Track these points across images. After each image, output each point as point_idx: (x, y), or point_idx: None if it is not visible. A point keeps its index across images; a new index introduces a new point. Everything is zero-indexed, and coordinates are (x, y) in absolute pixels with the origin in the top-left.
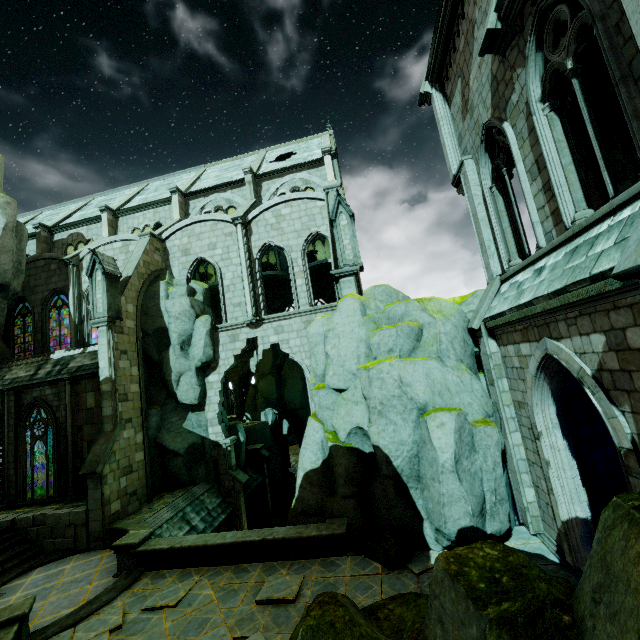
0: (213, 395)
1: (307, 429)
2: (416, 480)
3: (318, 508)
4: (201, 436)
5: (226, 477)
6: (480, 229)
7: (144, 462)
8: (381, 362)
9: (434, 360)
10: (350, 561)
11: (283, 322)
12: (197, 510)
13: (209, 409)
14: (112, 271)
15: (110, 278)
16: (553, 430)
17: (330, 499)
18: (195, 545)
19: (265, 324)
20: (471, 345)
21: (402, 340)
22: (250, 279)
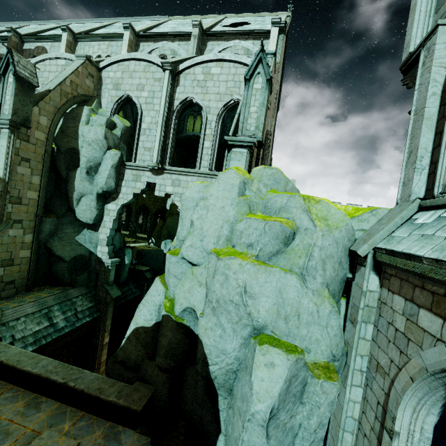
0: (108, 221)
1: (151, 288)
2: (227, 391)
3: (136, 364)
4: (90, 251)
5: (101, 289)
6: (419, 130)
7: (29, 259)
8: (232, 257)
9: (295, 276)
10: (133, 441)
11: (181, 177)
12: (64, 310)
13: (102, 231)
14: (26, 77)
15: (22, 83)
16: (419, 443)
17: (148, 362)
18: (6, 363)
19: (166, 174)
20: (346, 269)
21: (267, 238)
22: (164, 128)
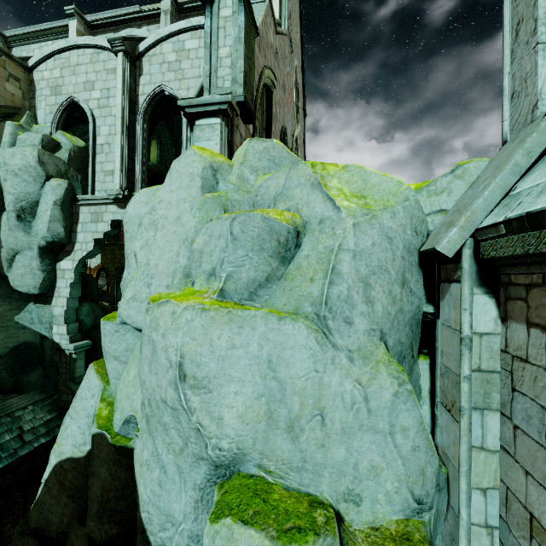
0: (63, 286)
1: (81, 384)
2: None
3: (60, 533)
4: (41, 335)
5: (65, 390)
6: None
7: None
8: (163, 300)
9: (303, 323)
10: None
11: None
12: None
13: (56, 303)
14: None
15: None
16: None
17: (77, 528)
18: None
19: None
20: (419, 296)
21: (241, 252)
22: (126, 137)
